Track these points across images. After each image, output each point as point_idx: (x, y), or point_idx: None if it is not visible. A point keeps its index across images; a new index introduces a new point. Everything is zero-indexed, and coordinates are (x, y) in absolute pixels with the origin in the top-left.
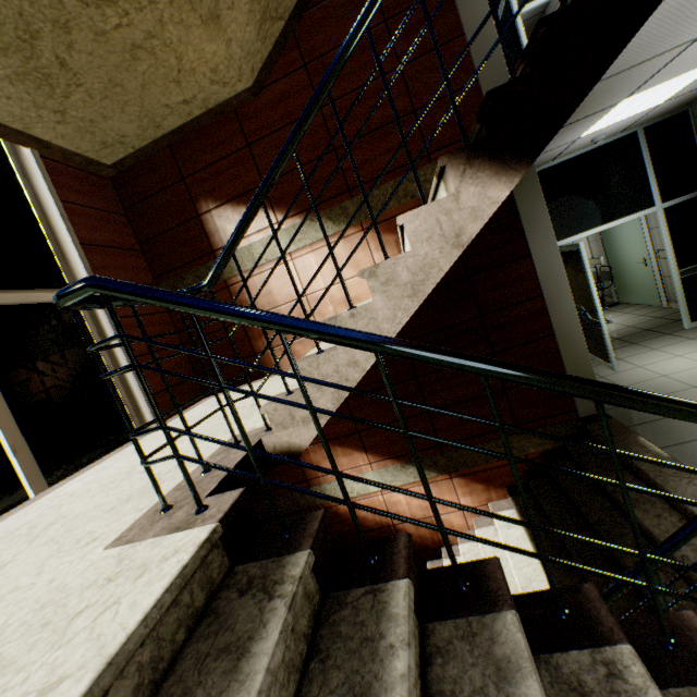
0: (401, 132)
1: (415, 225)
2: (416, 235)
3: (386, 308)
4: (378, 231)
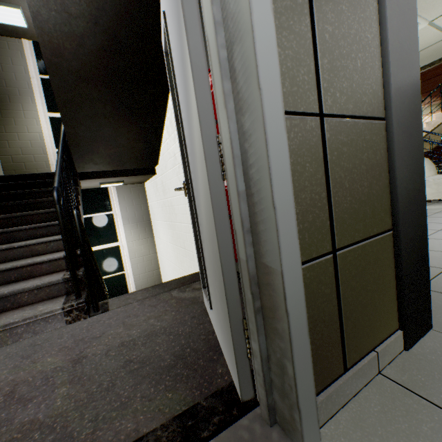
0: (440, 101)
1: (436, 116)
2: (436, 118)
3: (427, 129)
4: (431, 116)
